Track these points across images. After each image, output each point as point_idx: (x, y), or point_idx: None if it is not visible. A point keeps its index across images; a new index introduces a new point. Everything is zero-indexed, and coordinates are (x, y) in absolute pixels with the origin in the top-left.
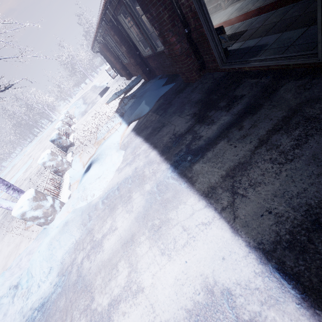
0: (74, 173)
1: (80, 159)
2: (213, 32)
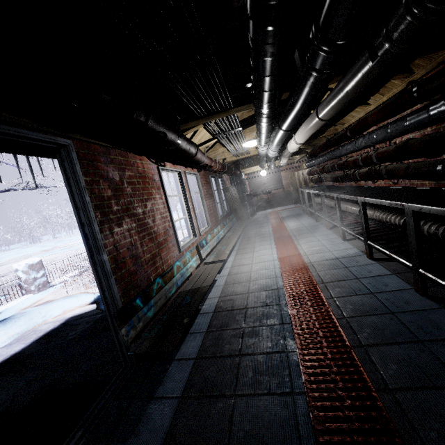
0: (18, 305)
1: (56, 290)
2: (112, 308)
